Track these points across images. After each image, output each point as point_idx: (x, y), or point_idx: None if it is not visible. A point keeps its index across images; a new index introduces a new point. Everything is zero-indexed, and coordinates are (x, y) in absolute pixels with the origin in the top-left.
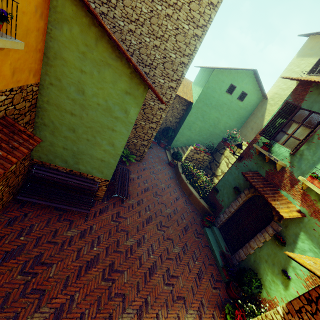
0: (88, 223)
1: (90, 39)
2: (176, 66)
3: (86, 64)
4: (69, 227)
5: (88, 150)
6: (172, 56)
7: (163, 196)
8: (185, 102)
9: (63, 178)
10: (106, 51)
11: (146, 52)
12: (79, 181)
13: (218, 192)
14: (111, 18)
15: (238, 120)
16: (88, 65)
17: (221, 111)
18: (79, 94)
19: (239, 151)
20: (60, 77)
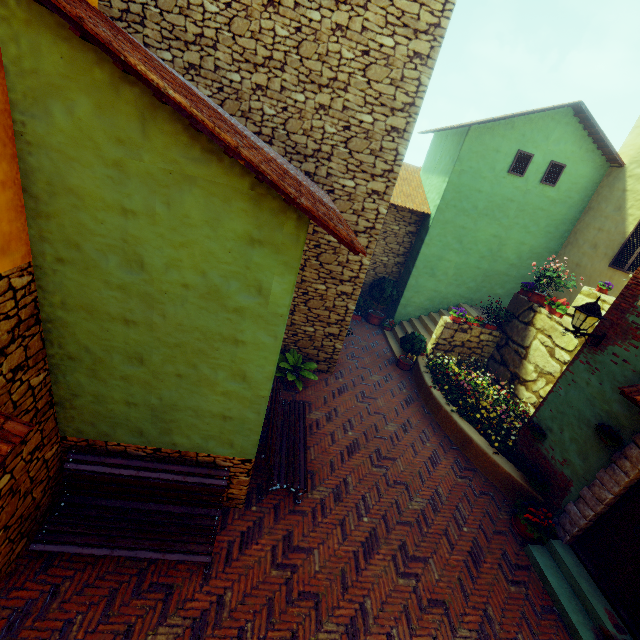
0: (212, 586)
1: (126, 121)
2: (379, 141)
3: (131, 192)
4: (162, 612)
5: (186, 398)
6: (364, 120)
7: (396, 459)
8: (412, 215)
9: (139, 473)
10: (174, 145)
11: (301, 126)
12: (178, 476)
13: (544, 435)
14: (210, 72)
15: (550, 232)
16: (136, 193)
17: (502, 219)
18: (133, 270)
19: (592, 324)
20: (77, 238)
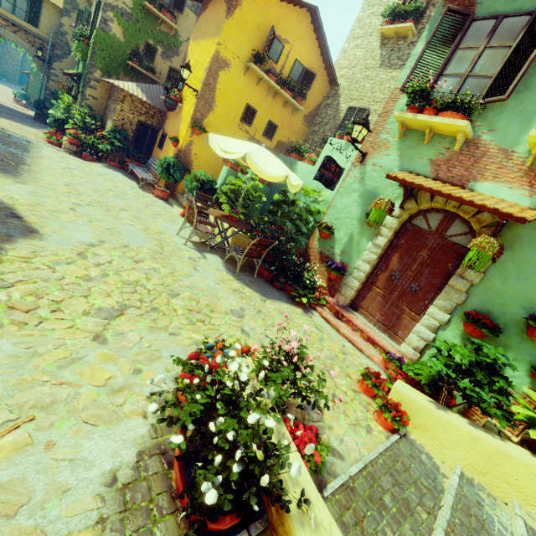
0: None
1: None
2: None
3: None
4: None
5: None
6: None
7: None
8: None
9: None
10: None
11: None
12: None
13: None
14: None
15: None
16: None
17: None
18: None
19: None
20: None
